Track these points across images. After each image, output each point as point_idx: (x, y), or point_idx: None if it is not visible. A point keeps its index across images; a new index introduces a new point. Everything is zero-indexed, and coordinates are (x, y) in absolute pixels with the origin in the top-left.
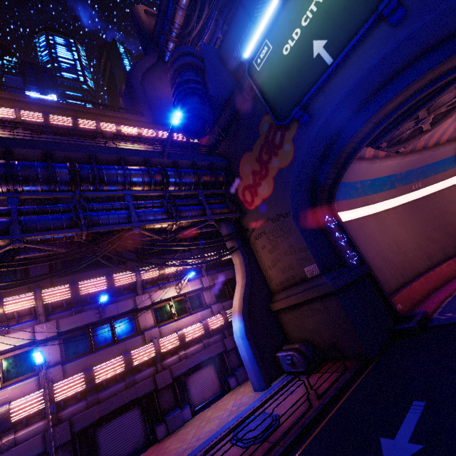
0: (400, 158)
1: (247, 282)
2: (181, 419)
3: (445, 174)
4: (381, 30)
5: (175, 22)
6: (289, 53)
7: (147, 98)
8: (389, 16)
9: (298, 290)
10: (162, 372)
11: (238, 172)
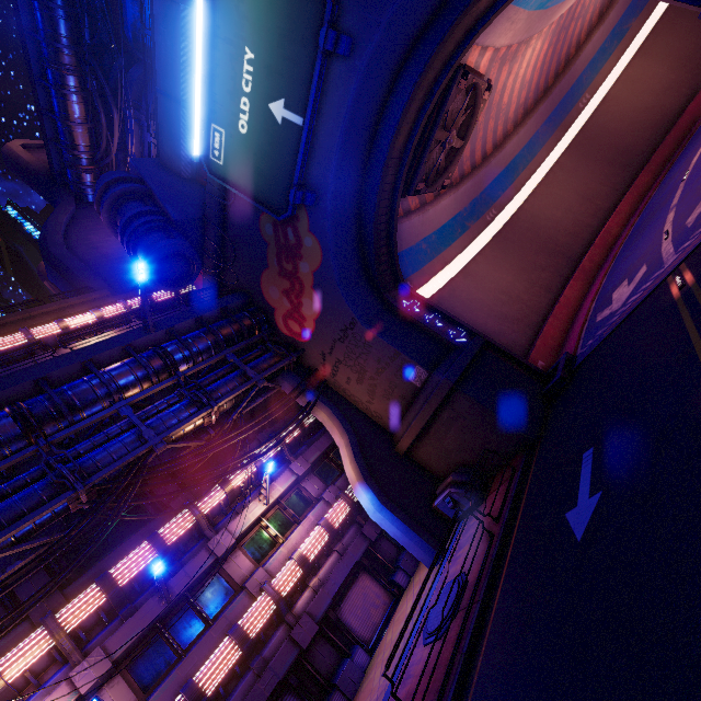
0: (453, 192)
1: (350, 436)
2: (356, 670)
3: (515, 187)
4: (337, 66)
5: (78, 145)
6: (248, 129)
7: (87, 265)
8: (336, 49)
9: (416, 410)
10: (298, 623)
11: (265, 302)
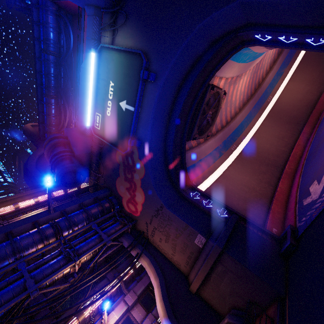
0: (213, 138)
1: (160, 279)
2: None
3: (243, 134)
4: (150, 85)
5: (51, 124)
6: (111, 114)
7: (43, 174)
8: (148, 78)
9: (200, 263)
10: None
11: (118, 193)
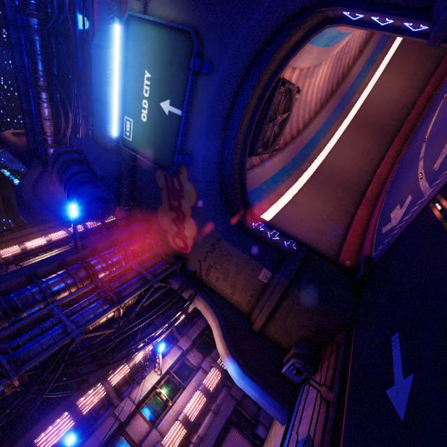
0: (280, 153)
1: (220, 320)
2: None
3: (318, 149)
4: (202, 79)
5: (46, 132)
6: (147, 118)
7: (46, 205)
8: (201, 69)
9: (265, 299)
10: None
11: (160, 227)
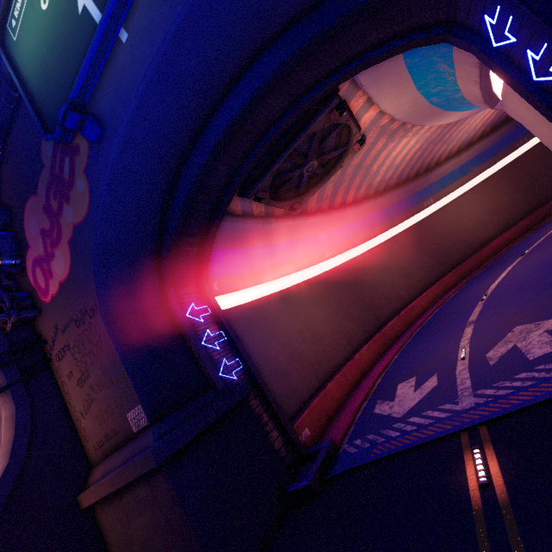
0: (303, 218)
1: (12, 464)
2: None
3: (358, 239)
4: None
5: None
6: (49, 6)
7: None
8: None
9: (118, 460)
10: None
11: (23, 232)
